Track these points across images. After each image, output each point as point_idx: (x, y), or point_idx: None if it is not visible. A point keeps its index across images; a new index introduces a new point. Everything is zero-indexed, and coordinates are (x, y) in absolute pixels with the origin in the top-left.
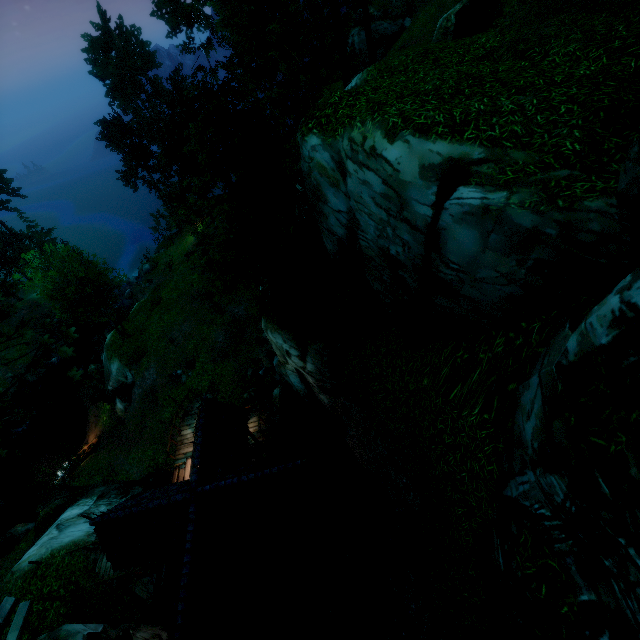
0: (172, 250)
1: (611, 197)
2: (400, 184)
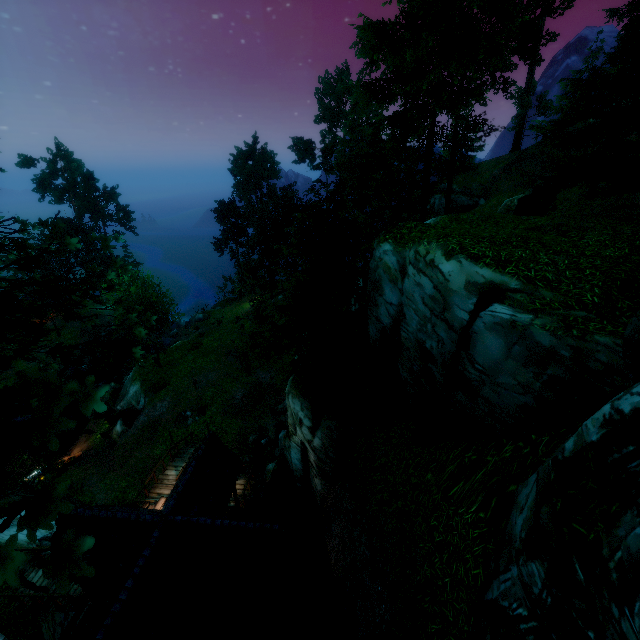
0: (227, 310)
1: (618, 338)
2: (447, 290)
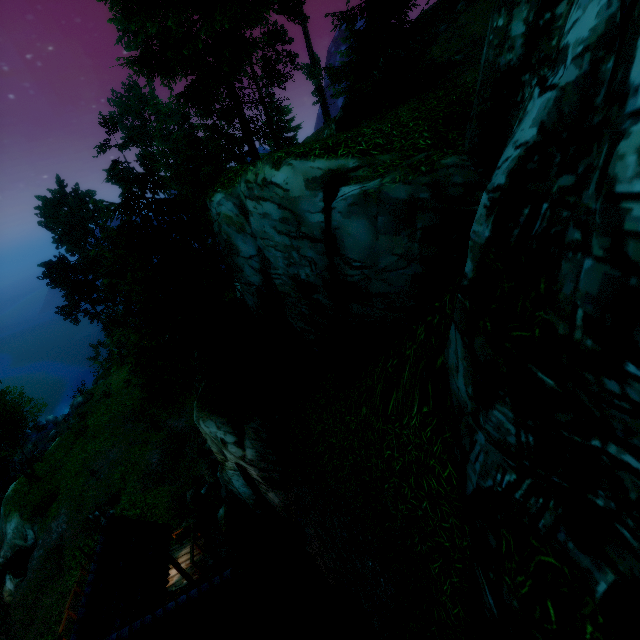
0: (112, 379)
1: (462, 155)
2: (292, 202)
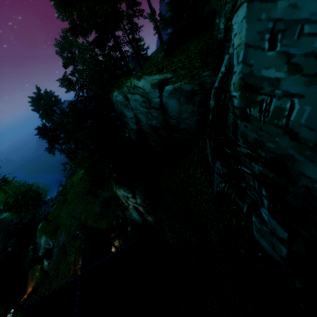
0: (73, 179)
1: (210, 71)
2: (146, 94)
